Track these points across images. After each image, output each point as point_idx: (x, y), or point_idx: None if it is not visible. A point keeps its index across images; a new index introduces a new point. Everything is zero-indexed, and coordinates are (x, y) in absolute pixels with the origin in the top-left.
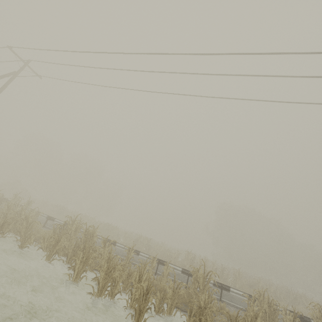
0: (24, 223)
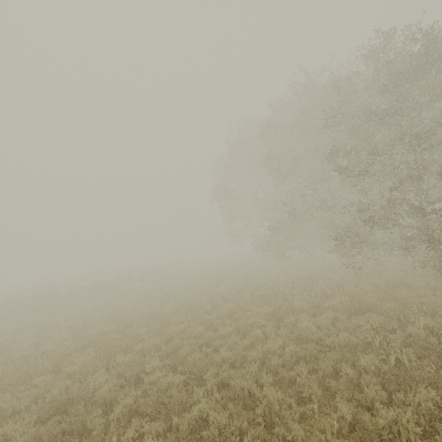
0: None
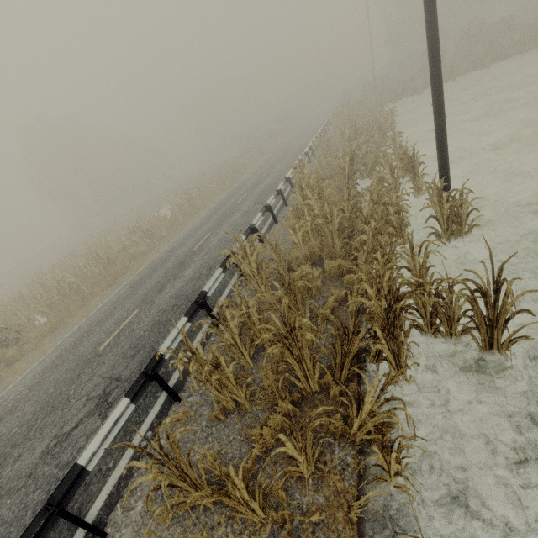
0: (376, 137)
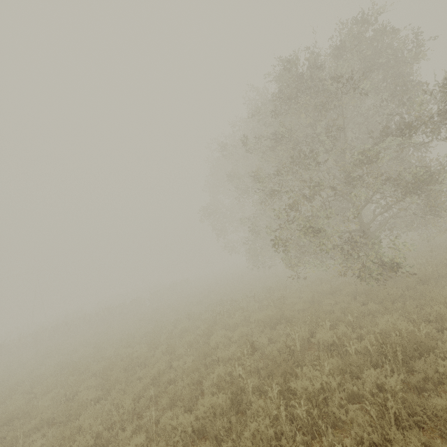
0: None
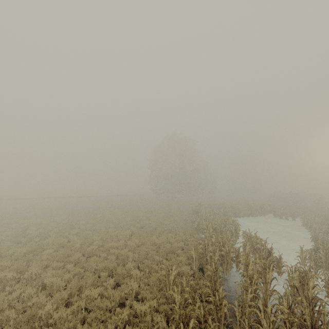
0: None
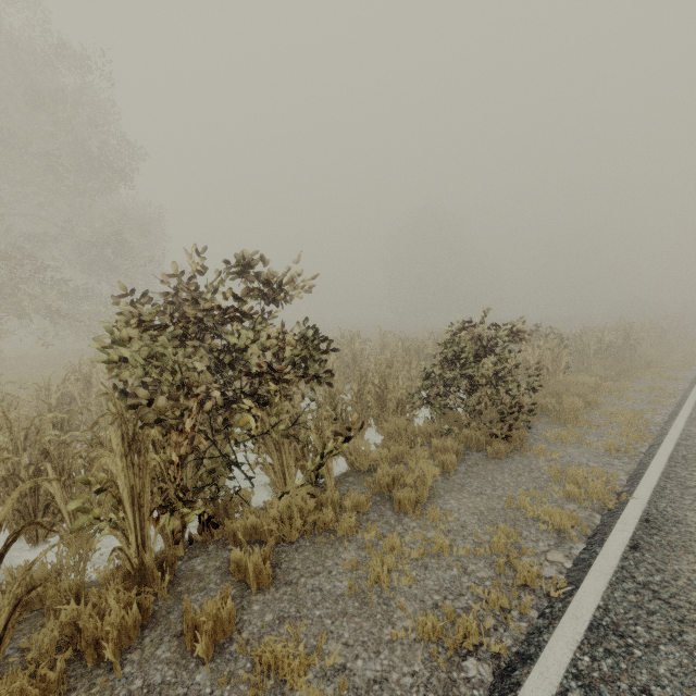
0: None
